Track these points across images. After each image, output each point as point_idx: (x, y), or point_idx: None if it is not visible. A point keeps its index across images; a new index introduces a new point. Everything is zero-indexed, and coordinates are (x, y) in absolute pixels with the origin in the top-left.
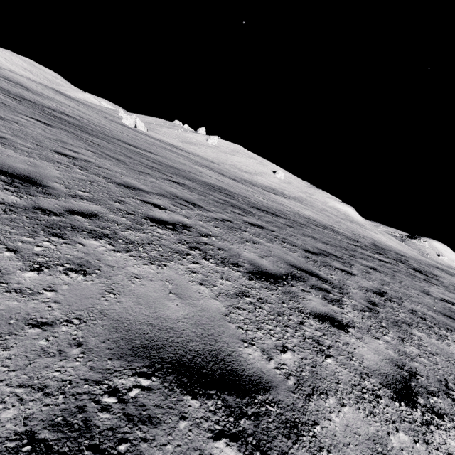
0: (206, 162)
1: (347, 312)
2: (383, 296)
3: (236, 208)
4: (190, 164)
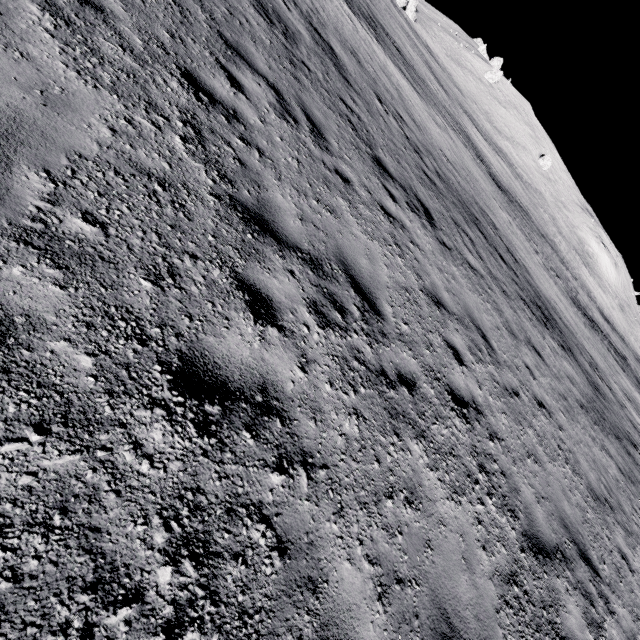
0: (445, 78)
1: (348, 3)
2: (379, 41)
3: (371, 19)
4: (405, 41)
